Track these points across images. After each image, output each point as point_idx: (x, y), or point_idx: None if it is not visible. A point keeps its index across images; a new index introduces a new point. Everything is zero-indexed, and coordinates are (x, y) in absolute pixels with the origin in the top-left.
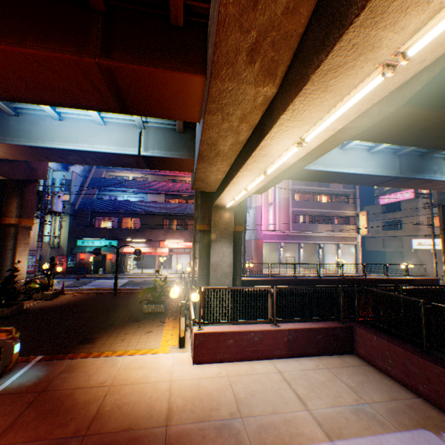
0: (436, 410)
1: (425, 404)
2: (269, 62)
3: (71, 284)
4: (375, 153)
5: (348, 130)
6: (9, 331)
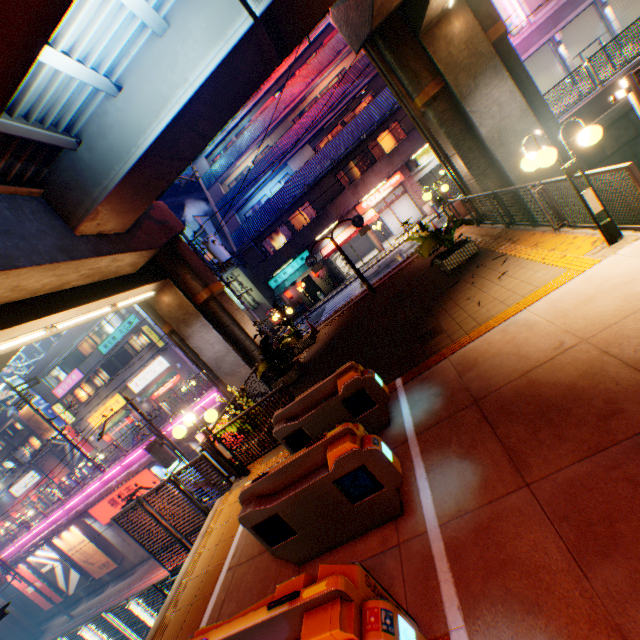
0: None
1: None
2: None
3: (306, 326)
4: None
5: None
6: (350, 369)
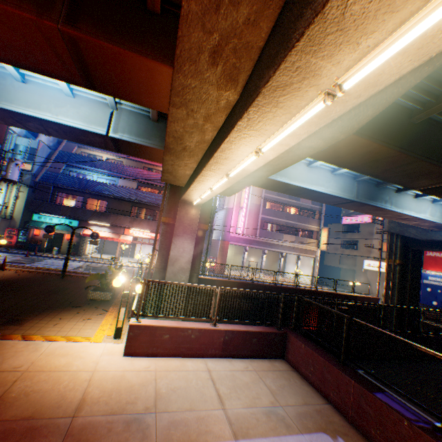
0: (339, 416)
1: (332, 410)
2: (231, 67)
3: (17, 259)
4: (338, 175)
5: (306, 148)
6: None
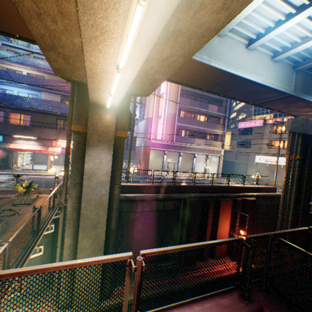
0: None
1: None
2: None
3: None
4: (278, 63)
5: None
6: None
